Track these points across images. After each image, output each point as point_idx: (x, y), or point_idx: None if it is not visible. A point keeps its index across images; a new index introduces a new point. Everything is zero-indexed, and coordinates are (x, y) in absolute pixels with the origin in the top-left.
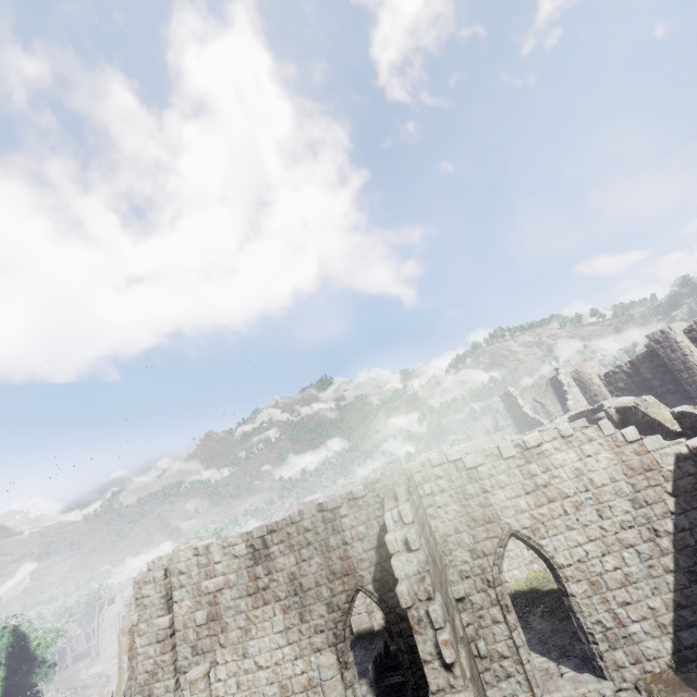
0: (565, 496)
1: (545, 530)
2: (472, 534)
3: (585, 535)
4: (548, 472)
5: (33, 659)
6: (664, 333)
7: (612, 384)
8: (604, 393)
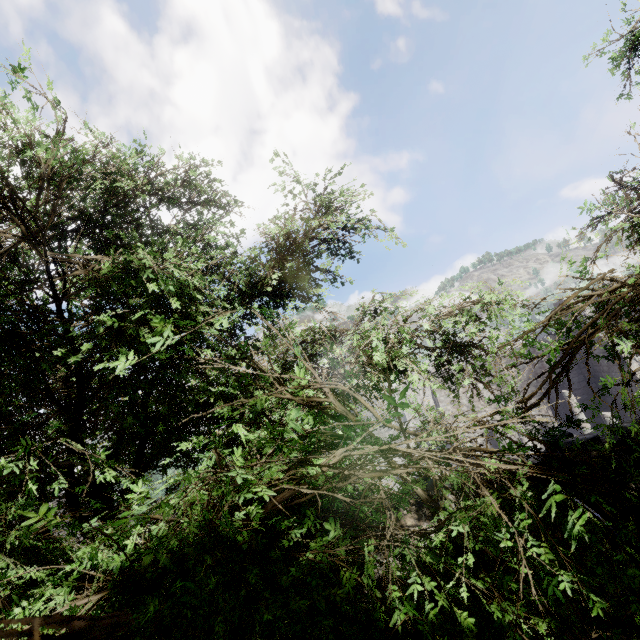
0: None
1: None
2: None
3: None
4: None
5: None
6: None
7: None
8: None
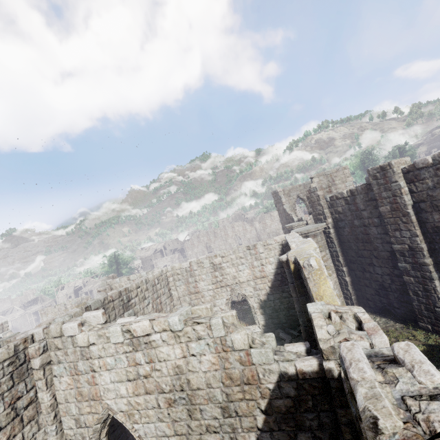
0: (161, 391)
1: (138, 417)
2: (78, 406)
3: (173, 429)
4: (151, 363)
5: None
6: (383, 170)
7: (333, 207)
8: (325, 214)
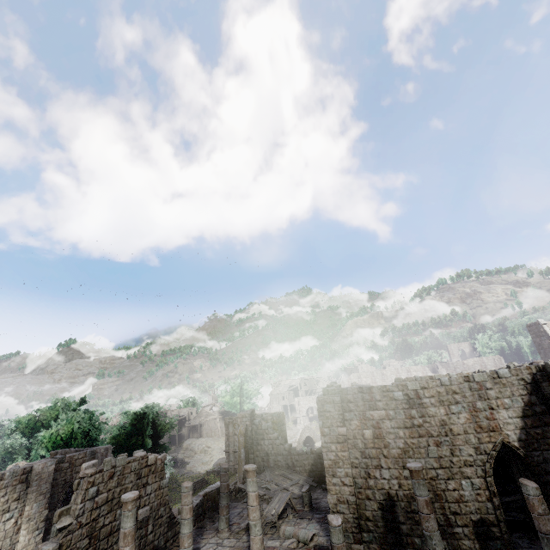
0: None
1: None
2: None
3: None
4: None
5: (161, 437)
6: None
7: None
8: None
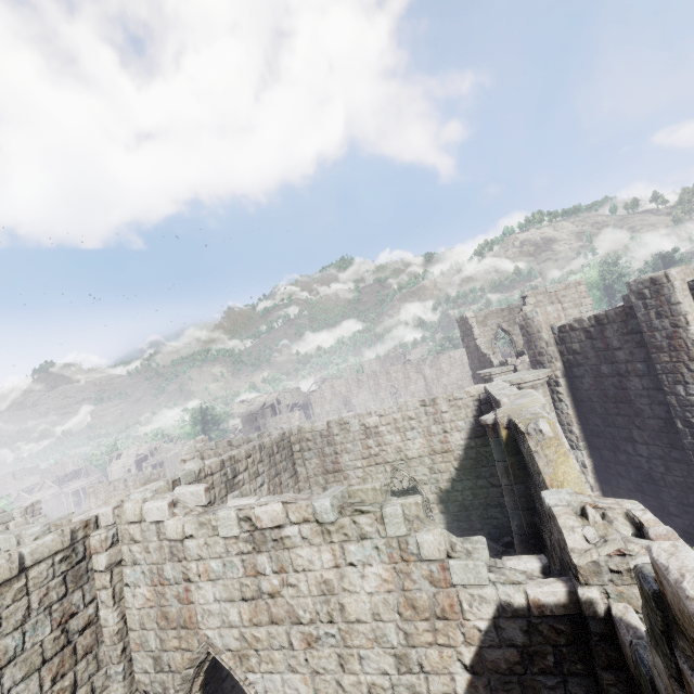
0: (296, 621)
1: (256, 662)
2: (159, 636)
3: (312, 686)
4: (281, 574)
5: None
6: (656, 284)
7: (565, 344)
8: (551, 354)
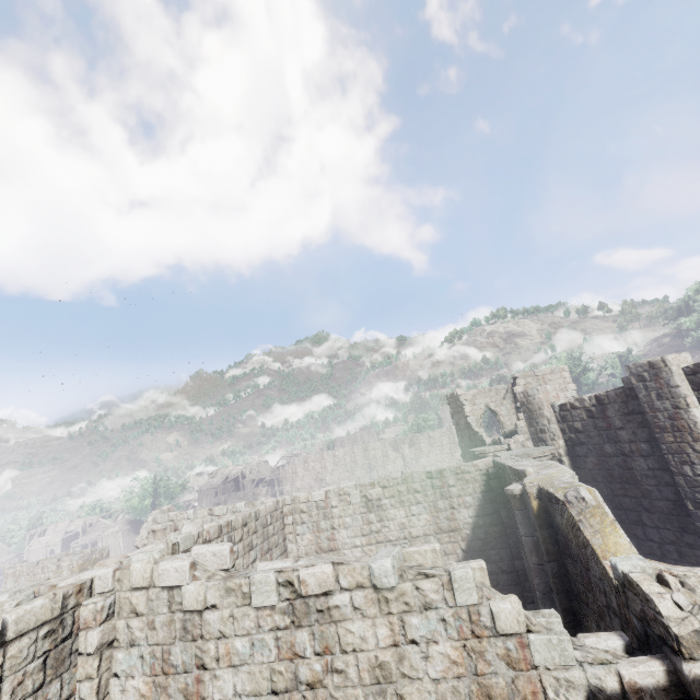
0: None
1: None
2: None
3: None
4: (326, 656)
5: None
6: (654, 368)
7: (567, 422)
8: (554, 432)
